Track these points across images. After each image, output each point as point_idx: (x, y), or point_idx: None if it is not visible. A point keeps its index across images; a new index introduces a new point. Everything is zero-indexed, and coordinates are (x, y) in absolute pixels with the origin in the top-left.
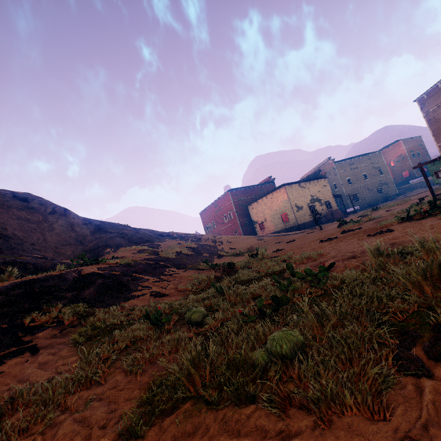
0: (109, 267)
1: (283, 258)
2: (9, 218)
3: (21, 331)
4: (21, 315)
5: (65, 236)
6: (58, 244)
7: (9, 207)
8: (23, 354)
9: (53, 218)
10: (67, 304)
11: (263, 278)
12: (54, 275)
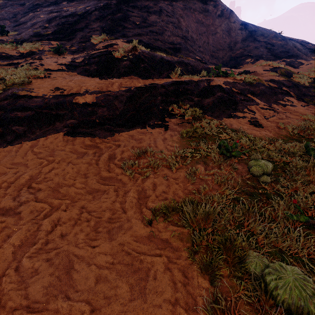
0: (232, 83)
1: None
2: (192, 21)
3: (166, 114)
4: (169, 104)
5: (221, 41)
6: (214, 49)
7: (194, 11)
8: (161, 128)
9: (219, 21)
10: (192, 105)
11: None
12: (193, 81)
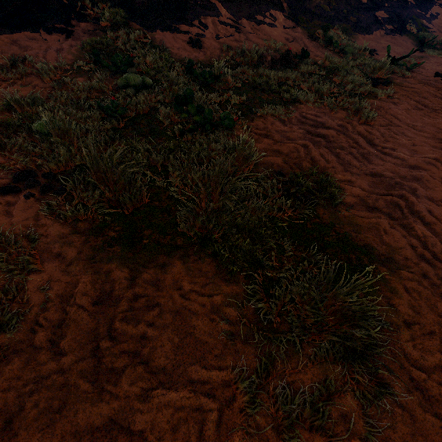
0: None
1: (361, 91)
2: None
3: (74, 13)
4: None
5: None
6: None
7: None
8: (62, 34)
9: None
10: (117, 4)
11: (244, 93)
12: None
